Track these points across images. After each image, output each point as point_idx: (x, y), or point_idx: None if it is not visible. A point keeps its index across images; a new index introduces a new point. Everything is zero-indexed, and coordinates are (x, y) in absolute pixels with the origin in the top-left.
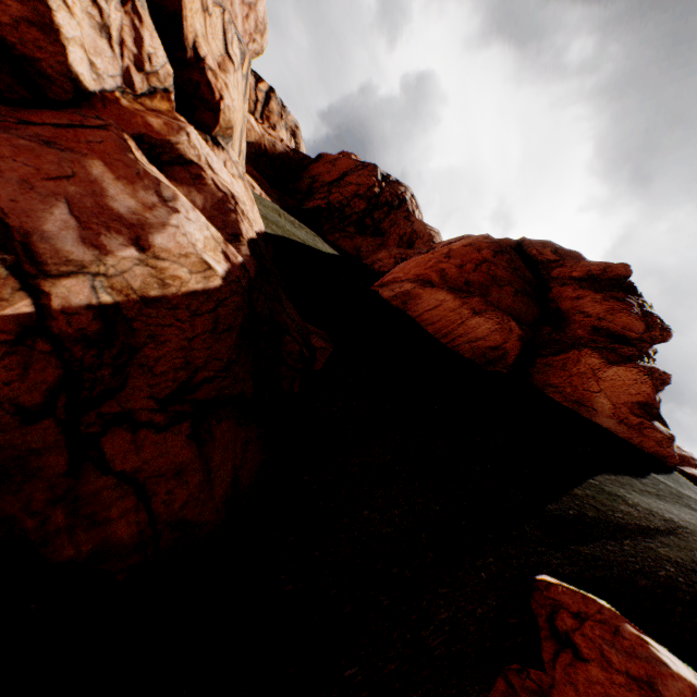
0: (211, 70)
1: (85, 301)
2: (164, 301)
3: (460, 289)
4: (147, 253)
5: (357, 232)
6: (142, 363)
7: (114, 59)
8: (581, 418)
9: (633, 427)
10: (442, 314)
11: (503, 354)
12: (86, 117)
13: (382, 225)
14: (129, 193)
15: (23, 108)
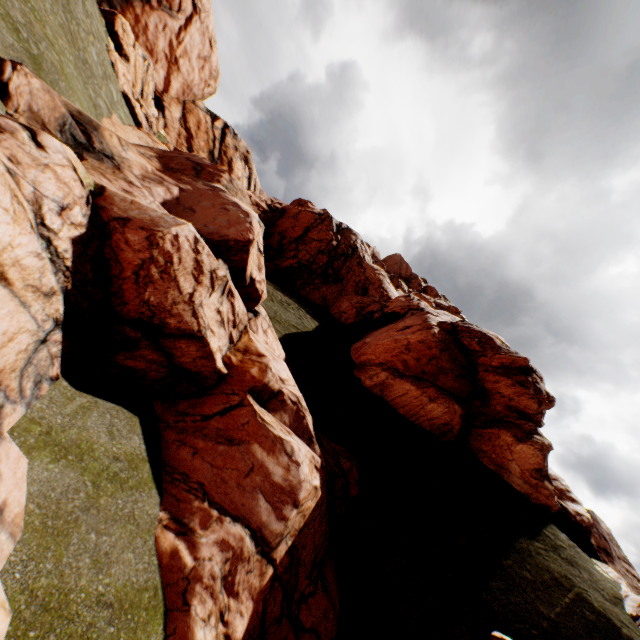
0: (258, 281)
1: (284, 550)
2: (305, 524)
3: (418, 375)
4: (299, 506)
5: (322, 281)
6: (301, 562)
7: (226, 333)
8: (502, 480)
9: (532, 486)
10: (409, 400)
11: (451, 428)
12: (228, 394)
13: (341, 272)
14: (276, 462)
15: (193, 397)
